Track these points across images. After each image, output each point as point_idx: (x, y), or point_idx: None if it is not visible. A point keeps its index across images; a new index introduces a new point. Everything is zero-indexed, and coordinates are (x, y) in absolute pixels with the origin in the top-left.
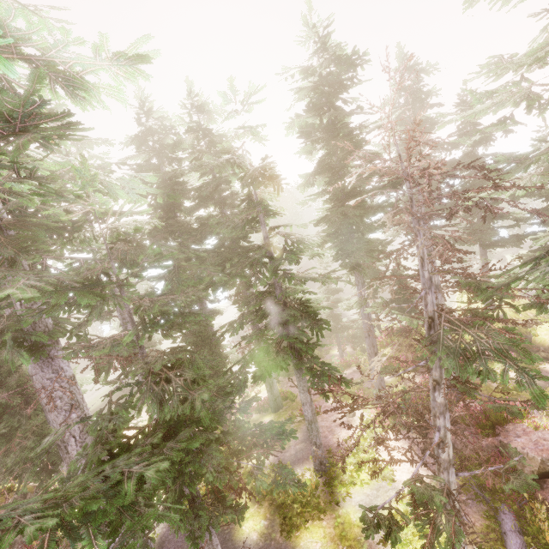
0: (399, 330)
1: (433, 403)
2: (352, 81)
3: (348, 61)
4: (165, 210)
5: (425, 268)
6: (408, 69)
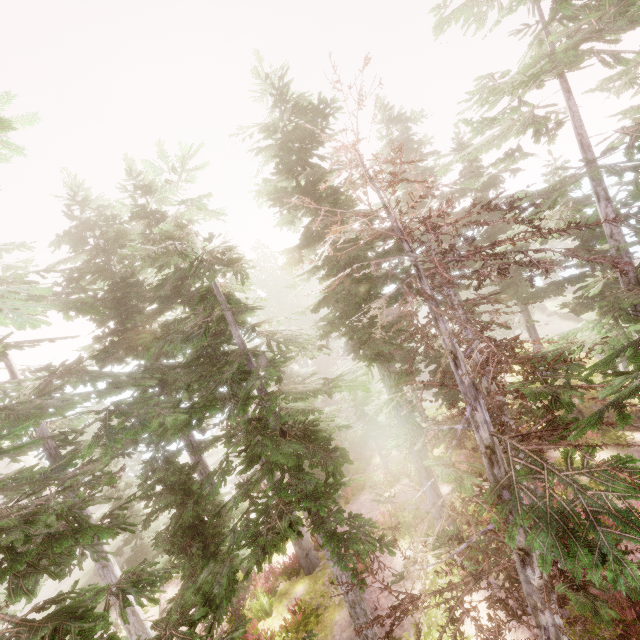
0: (448, 430)
1: (526, 586)
2: (325, 133)
3: (316, 111)
4: (121, 320)
5: (461, 370)
6: (393, 121)
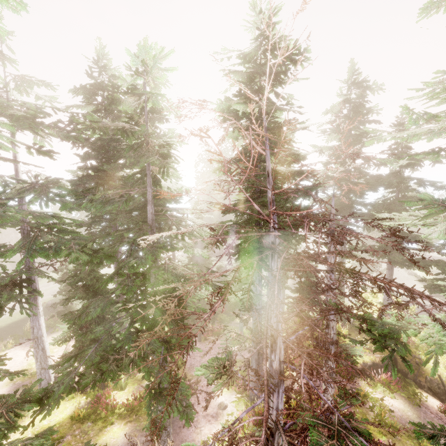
0: None
1: None
2: (287, 75)
3: (288, 54)
4: (102, 162)
5: (274, 356)
6: (356, 84)
